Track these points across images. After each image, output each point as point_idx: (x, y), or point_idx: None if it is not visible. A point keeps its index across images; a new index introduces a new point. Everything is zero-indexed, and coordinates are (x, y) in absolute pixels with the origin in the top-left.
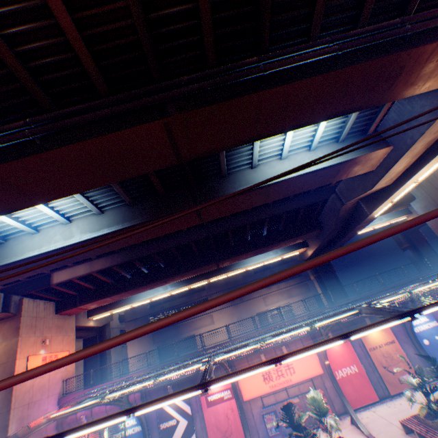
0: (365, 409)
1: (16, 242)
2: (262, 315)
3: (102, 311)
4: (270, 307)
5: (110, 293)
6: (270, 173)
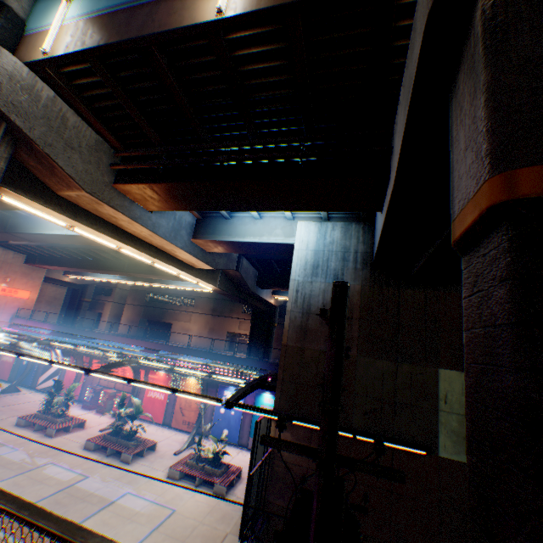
0: (150, 423)
1: None
2: (231, 336)
3: (73, 274)
4: (241, 333)
5: (55, 264)
6: (51, 225)
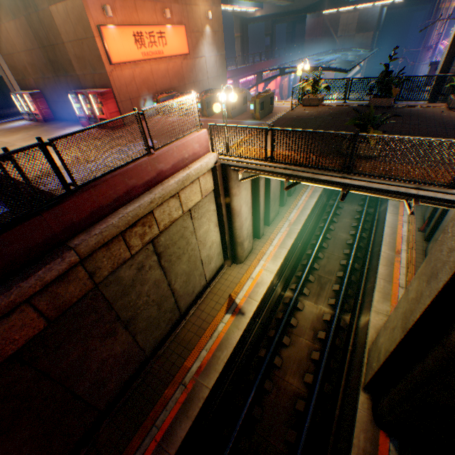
0: None
1: None
2: None
3: None
4: None
5: None
6: None
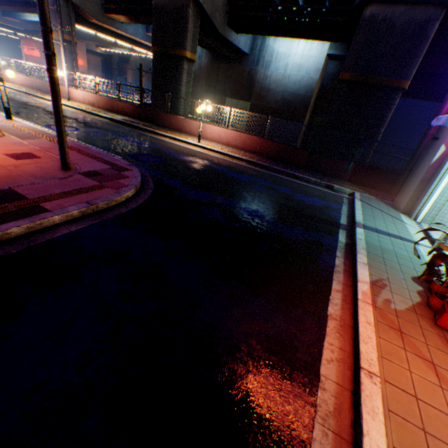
0: None
1: None
2: None
3: (101, 48)
4: None
5: (89, 40)
6: None
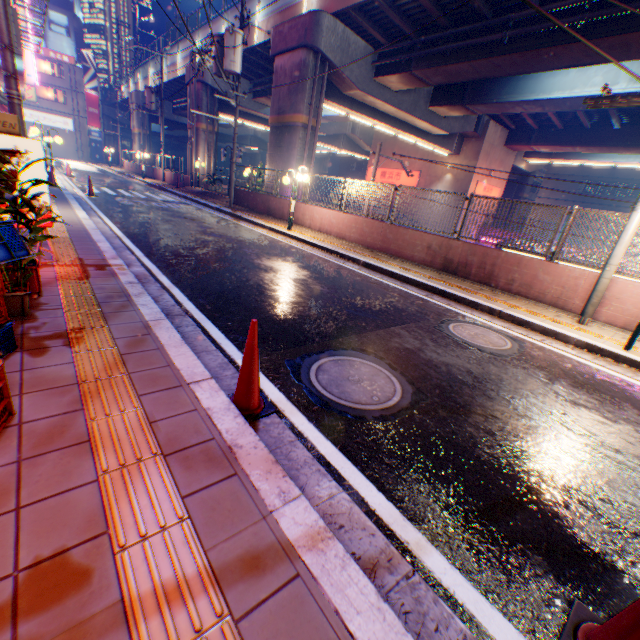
0: None
1: (546, 75)
2: None
3: (541, 158)
4: None
5: (574, 143)
6: None
